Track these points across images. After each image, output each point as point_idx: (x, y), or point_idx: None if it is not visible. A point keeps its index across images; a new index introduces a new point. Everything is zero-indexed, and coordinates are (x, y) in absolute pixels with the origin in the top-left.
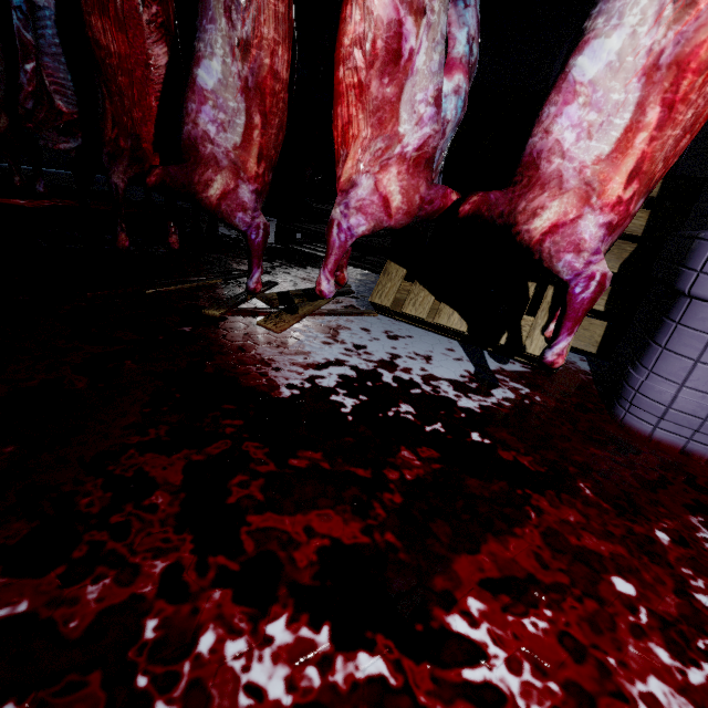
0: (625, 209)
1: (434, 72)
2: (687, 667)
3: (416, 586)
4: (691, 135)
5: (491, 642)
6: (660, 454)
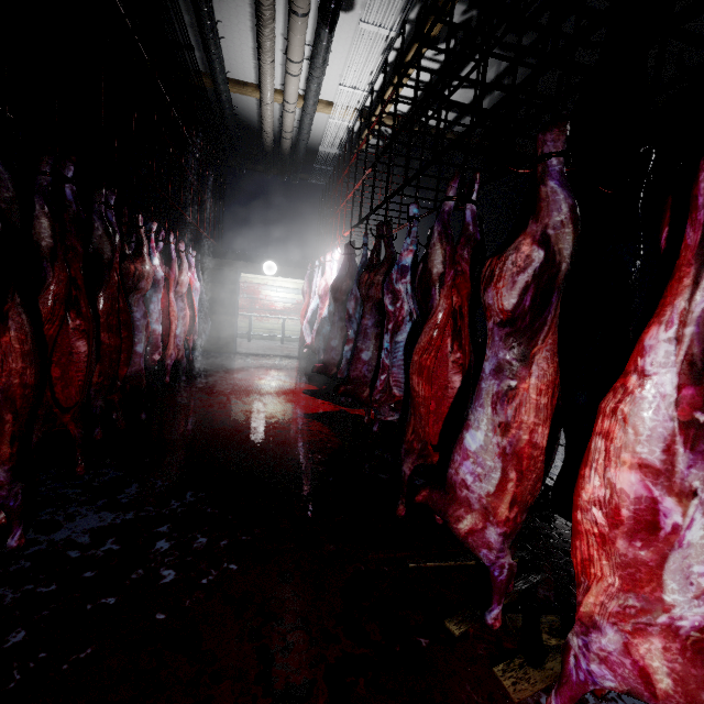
0: None
1: None
2: None
3: None
4: None
5: None
6: None
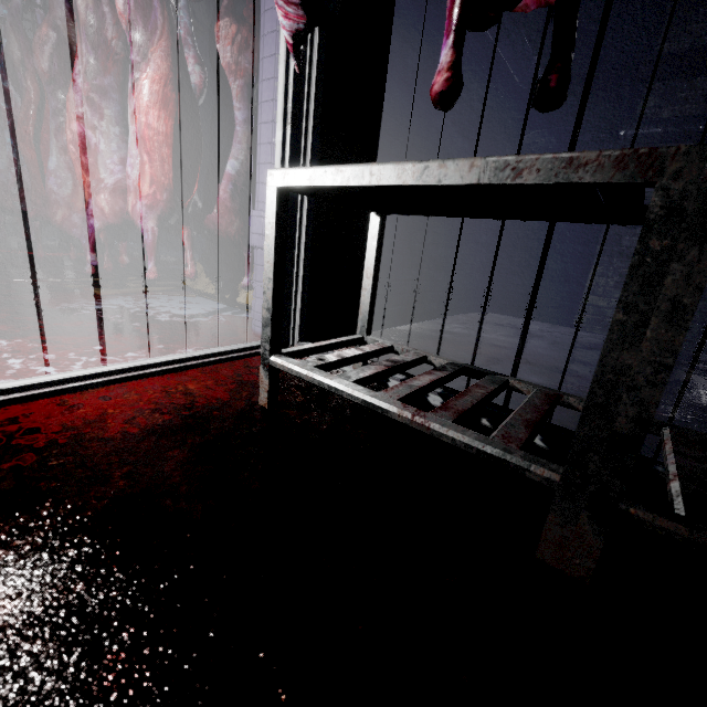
0: (157, 199)
1: (120, 152)
2: (75, 356)
3: (4, 336)
4: (173, 165)
5: (7, 344)
6: (249, 338)
